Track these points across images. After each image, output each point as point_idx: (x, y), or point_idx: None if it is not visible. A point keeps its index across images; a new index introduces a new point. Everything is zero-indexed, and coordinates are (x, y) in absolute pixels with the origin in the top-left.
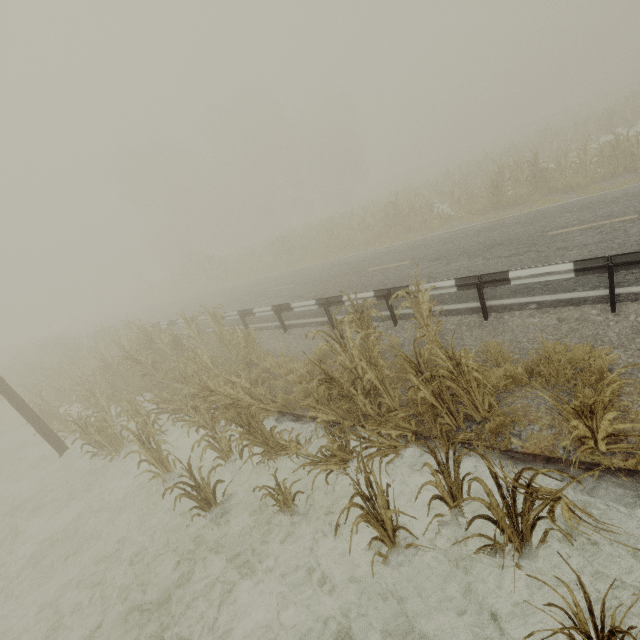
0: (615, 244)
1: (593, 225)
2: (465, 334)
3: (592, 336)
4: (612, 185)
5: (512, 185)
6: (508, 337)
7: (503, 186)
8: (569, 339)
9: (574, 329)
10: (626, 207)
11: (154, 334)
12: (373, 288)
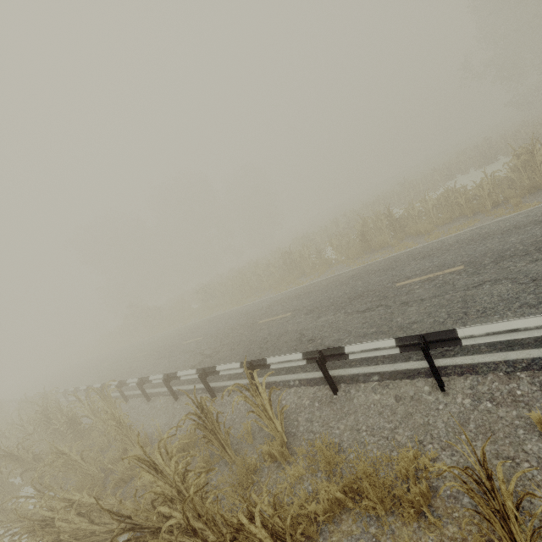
0: (445, 300)
1: (430, 276)
2: (315, 414)
3: (423, 426)
4: (450, 229)
5: (377, 232)
6: (350, 422)
7: (370, 234)
8: (402, 430)
9: (408, 413)
10: (455, 256)
11: (51, 415)
12: (256, 346)
